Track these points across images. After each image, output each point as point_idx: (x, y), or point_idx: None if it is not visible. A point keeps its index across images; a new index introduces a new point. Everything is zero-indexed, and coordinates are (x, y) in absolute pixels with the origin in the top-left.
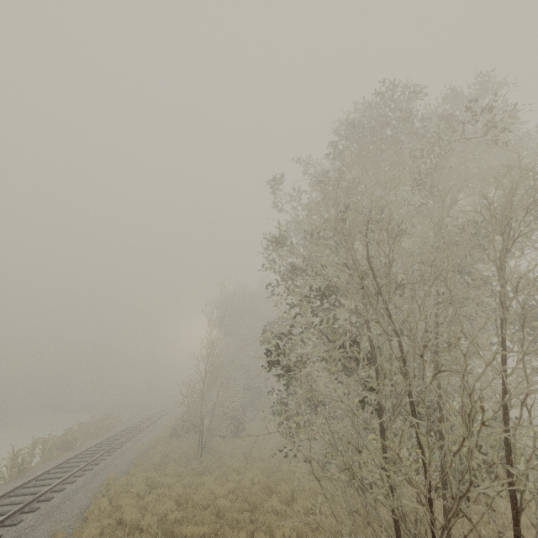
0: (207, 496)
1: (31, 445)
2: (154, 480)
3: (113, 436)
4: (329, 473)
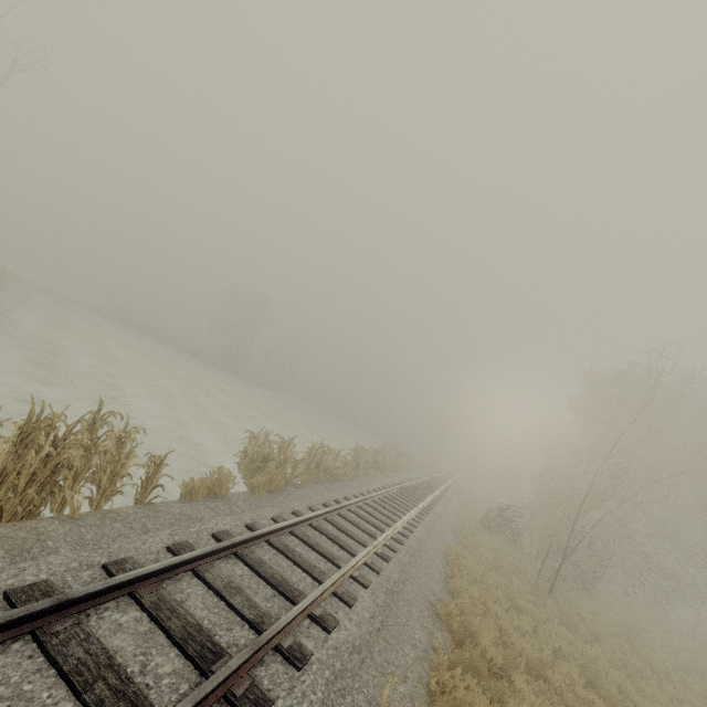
0: (625, 698)
1: (354, 449)
2: (511, 594)
3: (415, 483)
4: None
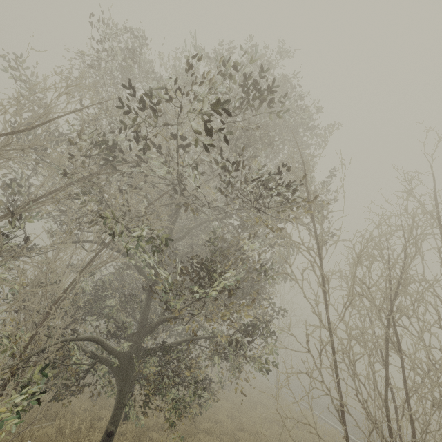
0: None
1: None
2: None
3: None
4: (52, 411)
